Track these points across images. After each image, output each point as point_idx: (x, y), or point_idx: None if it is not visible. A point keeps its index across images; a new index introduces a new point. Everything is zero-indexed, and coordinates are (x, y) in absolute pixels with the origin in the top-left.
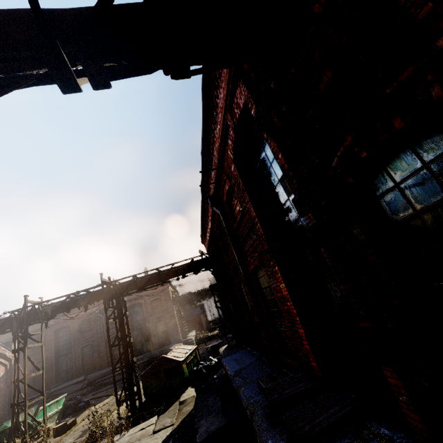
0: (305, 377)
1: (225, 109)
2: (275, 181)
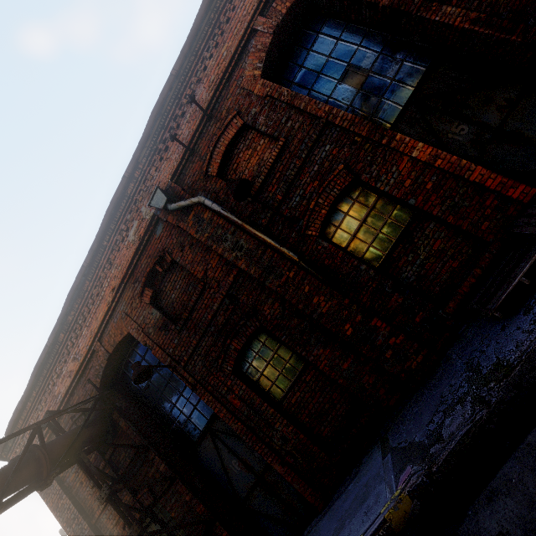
0: (532, 207)
1: (254, 14)
2: (330, 86)
